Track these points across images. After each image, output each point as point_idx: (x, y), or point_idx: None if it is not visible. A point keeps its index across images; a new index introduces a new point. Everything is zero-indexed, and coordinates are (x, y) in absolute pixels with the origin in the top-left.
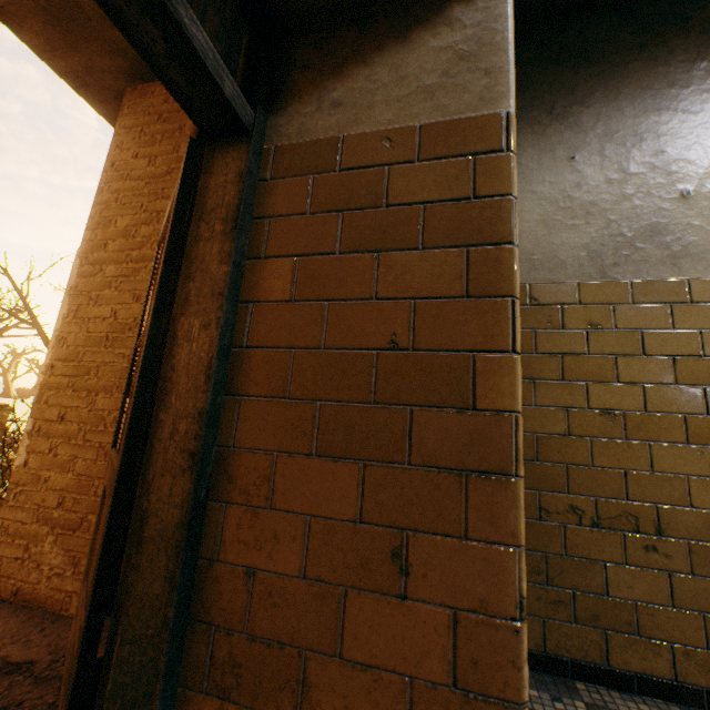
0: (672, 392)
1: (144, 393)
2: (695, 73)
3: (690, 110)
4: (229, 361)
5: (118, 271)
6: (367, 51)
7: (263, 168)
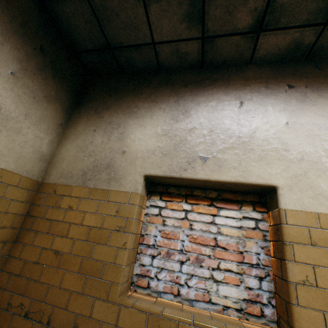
0: (84, 245)
1: None
2: (146, 103)
3: (139, 117)
4: None
5: None
6: None
7: None
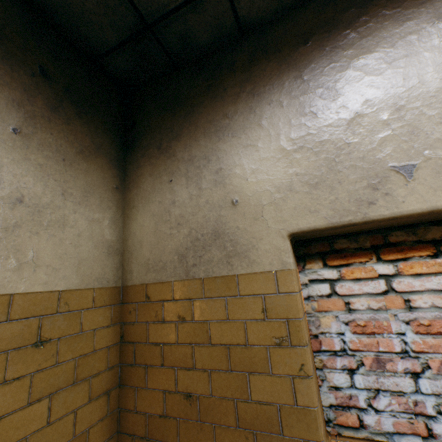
0: (228, 378)
1: None
2: (239, 103)
3: (237, 133)
4: None
5: None
6: None
7: None
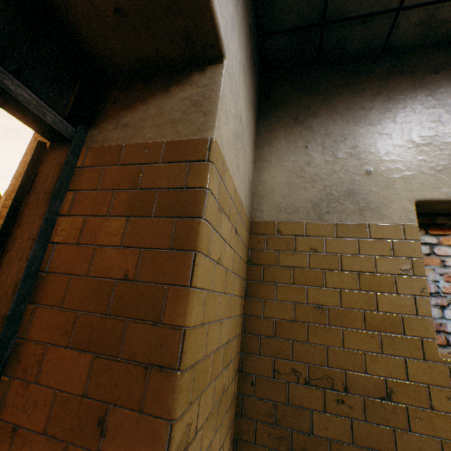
0: (357, 295)
1: None
2: (376, 102)
3: (373, 123)
4: (35, 280)
5: None
6: (147, 96)
7: (80, 159)
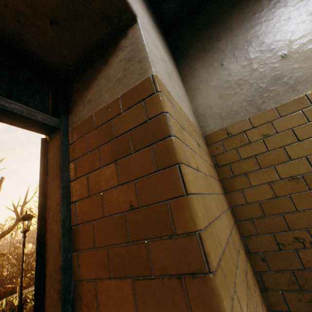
0: None
1: (40, 261)
2: (263, 4)
3: (268, 19)
4: (71, 233)
5: None
6: (95, 75)
7: (70, 138)
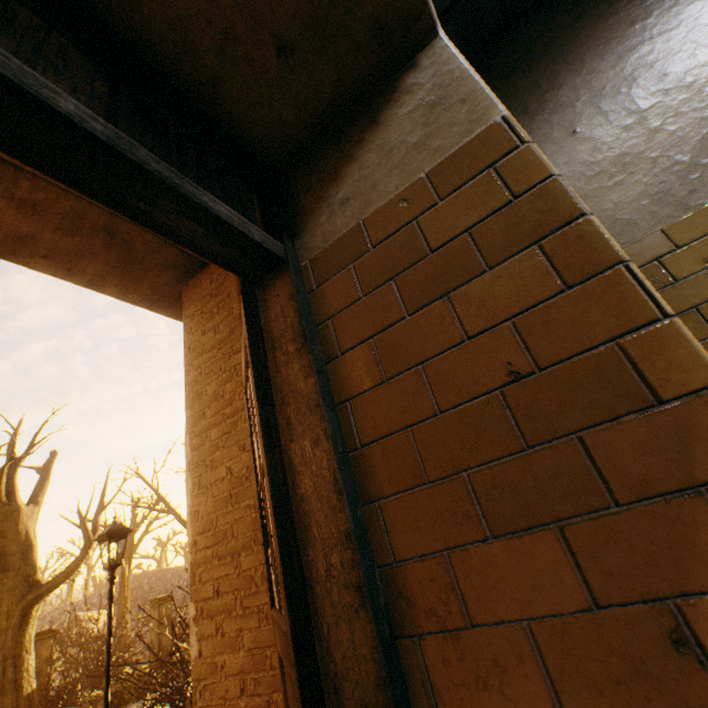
0: None
1: (285, 535)
2: (648, 3)
3: (667, 29)
4: (350, 468)
5: (220, 431)
6: (350, 151)
7: (307, 282)
